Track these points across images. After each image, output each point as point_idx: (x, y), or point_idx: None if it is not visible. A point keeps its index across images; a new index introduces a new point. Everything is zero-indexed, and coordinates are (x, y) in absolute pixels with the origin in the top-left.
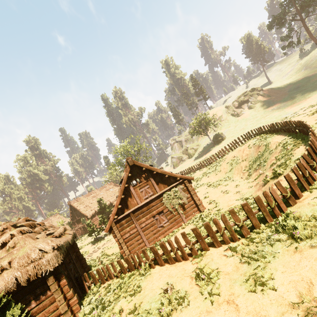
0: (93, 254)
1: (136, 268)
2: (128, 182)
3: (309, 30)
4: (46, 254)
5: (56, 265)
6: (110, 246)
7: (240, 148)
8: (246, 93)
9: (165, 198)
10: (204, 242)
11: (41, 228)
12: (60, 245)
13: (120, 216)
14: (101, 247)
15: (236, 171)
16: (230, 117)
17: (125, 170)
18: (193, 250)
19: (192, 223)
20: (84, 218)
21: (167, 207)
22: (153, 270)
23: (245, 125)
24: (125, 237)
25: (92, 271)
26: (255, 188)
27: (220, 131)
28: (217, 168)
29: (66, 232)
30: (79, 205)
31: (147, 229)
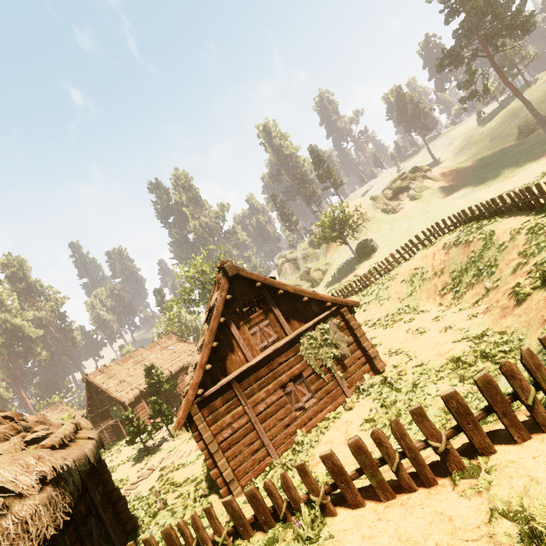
0: (139, 485)
1: (281, 519)
2: (224, 313)
3: (502, 73)
4: (19, 501)
5: (48, 533)
6: (177, 463)
7: (425, 252)
8: (404, 176)
9: (304, 345)
10: (480, 432)
11: (12, 426)
12: (64, 469)
13: (209, 390)
14: (158, 466)
15: (424, 294)
16: (381, 215)
17: (216, 289)
18: (452, 455)
19: (368, 396)
20: (118, 406)
21: (310, 366)
22: (334, 523)
23: (410, 225)
24: (221, 438)
25: (144, 529)
26: (490, 316)
27: (365, 238)
28: (381, 293)
29: (79, 434)
30: (108, 381)
31: (271, 416)
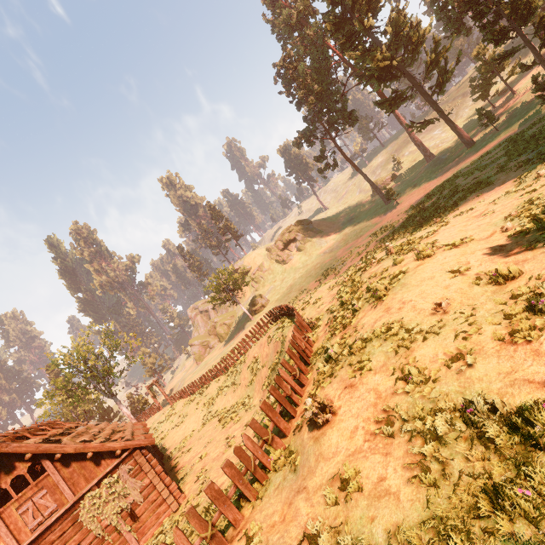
0: None
1: None
2: None
3: (343, 152)
4: None
5: None
6: None
7: (262, 340)
8: (291, 229)
9: (85, 510)
10: None
11: None
12: None
13: None
14: None
15: (257, 386)
16: (275, 265)
17: None
18: None
19: None
20: None
21: (92, 531)
22: None
23: (293, 279)
24: None
25: None
26: (257, 441)
27: (263, 289)
28: (237, 376)
29: None
30: None
31: None
